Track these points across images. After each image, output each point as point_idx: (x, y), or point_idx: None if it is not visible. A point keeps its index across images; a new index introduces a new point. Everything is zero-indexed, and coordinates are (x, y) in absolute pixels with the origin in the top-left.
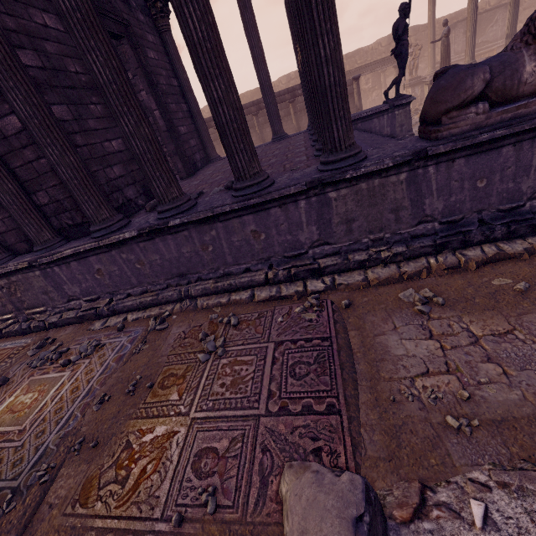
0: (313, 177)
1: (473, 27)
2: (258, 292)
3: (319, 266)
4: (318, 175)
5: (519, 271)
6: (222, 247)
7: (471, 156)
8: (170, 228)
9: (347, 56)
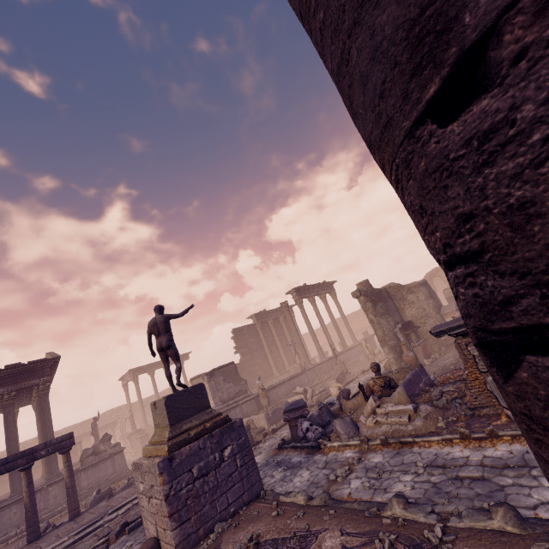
0: (44, 484)
1: (143, 411)
2: (12, 539)
3: (43, 518)
4: (46, 483)
5: None
6: None
7: (93, 467)
8: None
9: (81, 423)
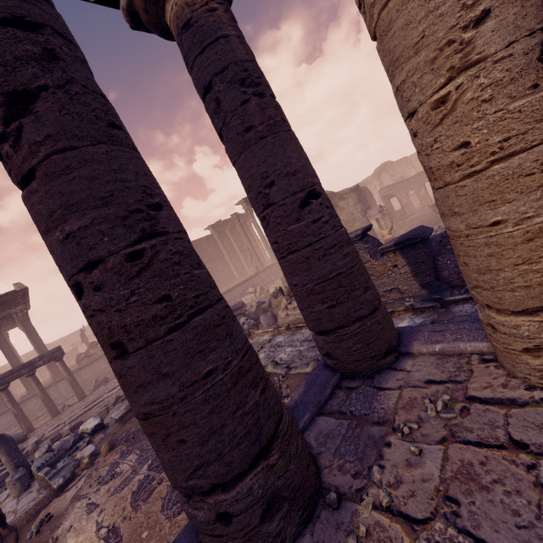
0: (52, 382)
1: None
2: (41, 418)
3: (60, 402)
4: (54, 381)
5: None
6: (25, 411)
7: (89, 366)
8: (4, 412)
9: (73, 334)
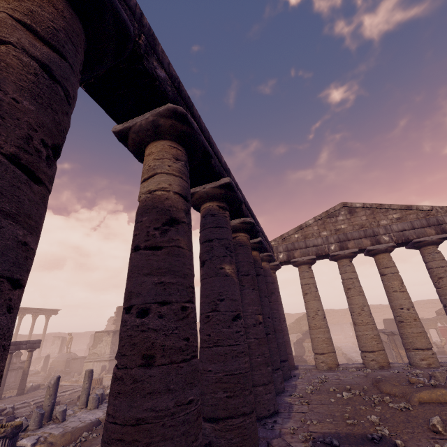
0: None
1: None
2: None
3: None
4: None
5: (8, 394)
6: None
7: None
8: None
9: None
